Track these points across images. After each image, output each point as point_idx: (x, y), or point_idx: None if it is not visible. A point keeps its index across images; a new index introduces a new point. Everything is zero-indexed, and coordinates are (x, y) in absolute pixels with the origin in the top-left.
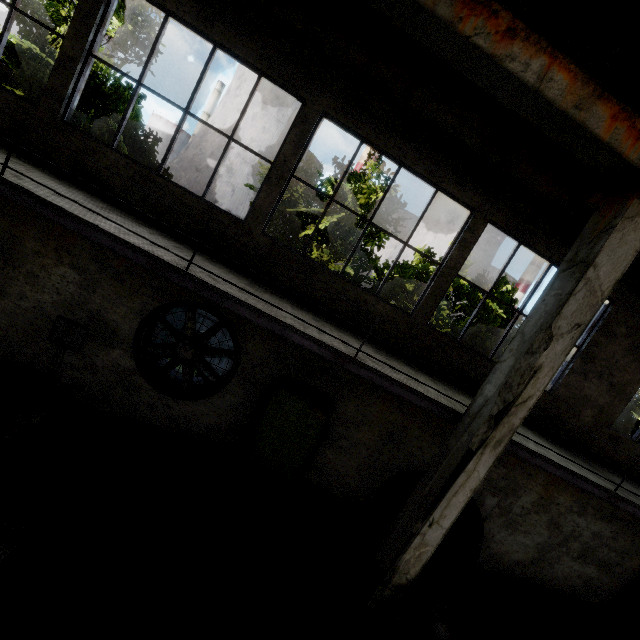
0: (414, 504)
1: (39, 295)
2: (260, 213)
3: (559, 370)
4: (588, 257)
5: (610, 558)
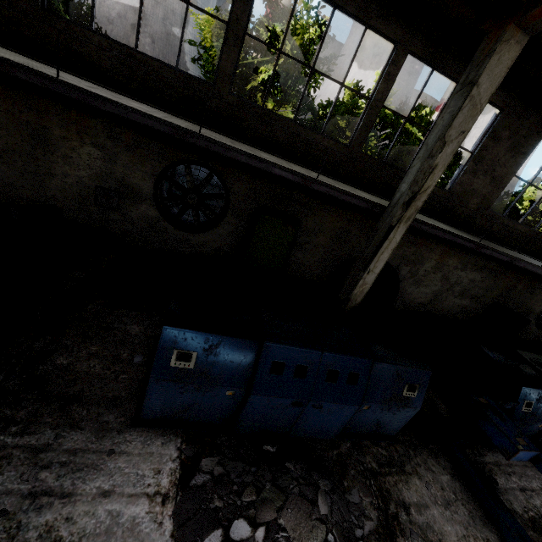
0: (358, 265)
1: (77, 172)
2: (225, 75)
3: (457, 173)
4: (474, 78)
5: (479, 293)
